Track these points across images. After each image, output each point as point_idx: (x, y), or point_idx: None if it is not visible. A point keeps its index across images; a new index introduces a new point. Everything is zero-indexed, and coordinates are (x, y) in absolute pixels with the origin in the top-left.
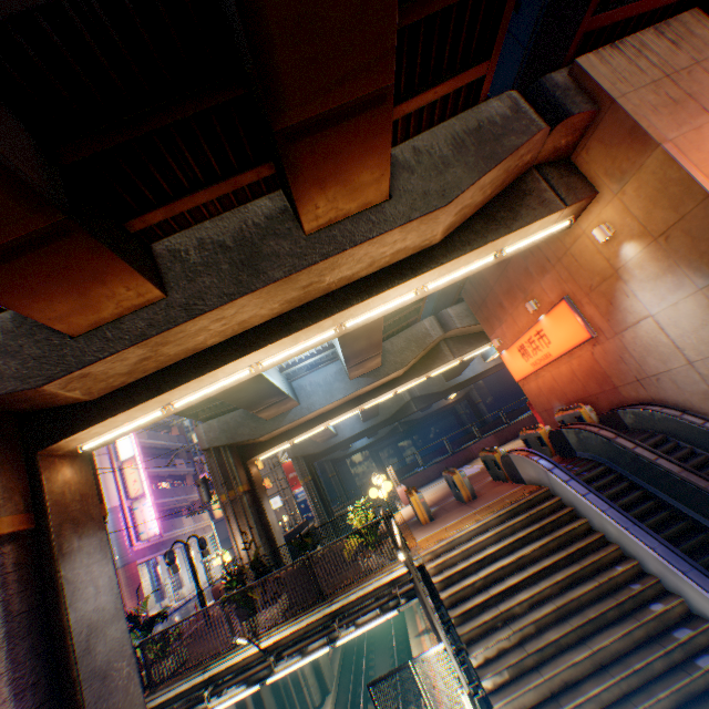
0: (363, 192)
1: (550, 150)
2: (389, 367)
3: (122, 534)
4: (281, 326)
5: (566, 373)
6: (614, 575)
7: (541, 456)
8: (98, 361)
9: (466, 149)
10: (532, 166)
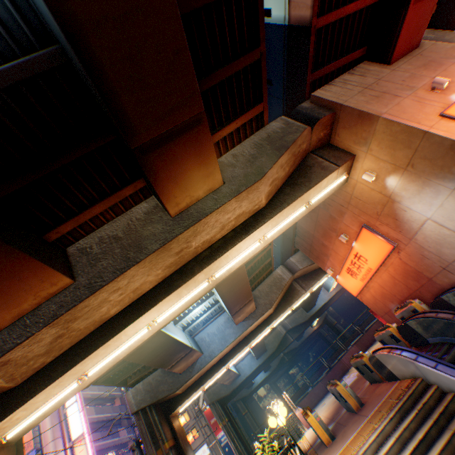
0: (205, 181)
1: (315, 140)
2: (261, 308)
3: None
4: (166, 286)
5: (388, 279)
6: None
7: (401, 349)
8: (15, 346)
9: (264, 147)
10: (309, 152)
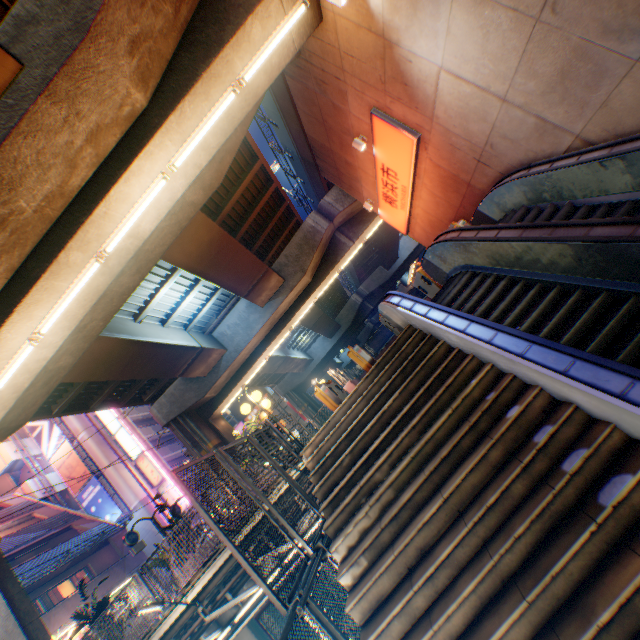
0: None
1: None
2: (292, 279)
3: (159, 518)
4: (22, 283)
5: (429, 199)
6: (469, 393)
7: (393, 295)
8: None
9: None
10: None
